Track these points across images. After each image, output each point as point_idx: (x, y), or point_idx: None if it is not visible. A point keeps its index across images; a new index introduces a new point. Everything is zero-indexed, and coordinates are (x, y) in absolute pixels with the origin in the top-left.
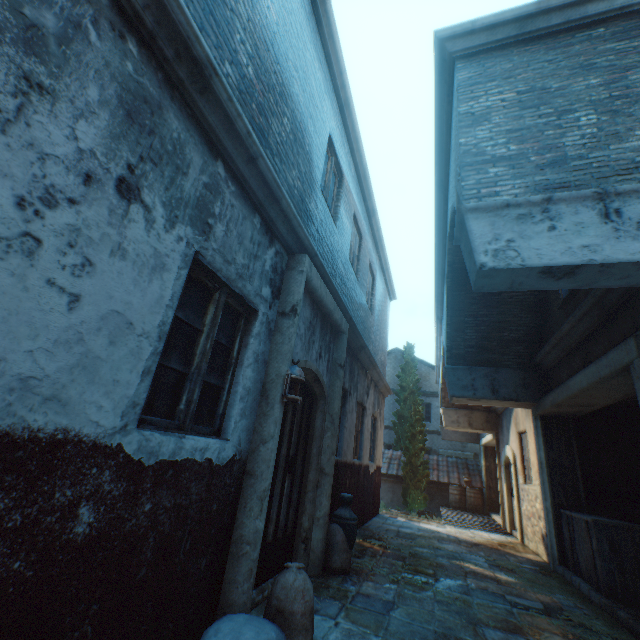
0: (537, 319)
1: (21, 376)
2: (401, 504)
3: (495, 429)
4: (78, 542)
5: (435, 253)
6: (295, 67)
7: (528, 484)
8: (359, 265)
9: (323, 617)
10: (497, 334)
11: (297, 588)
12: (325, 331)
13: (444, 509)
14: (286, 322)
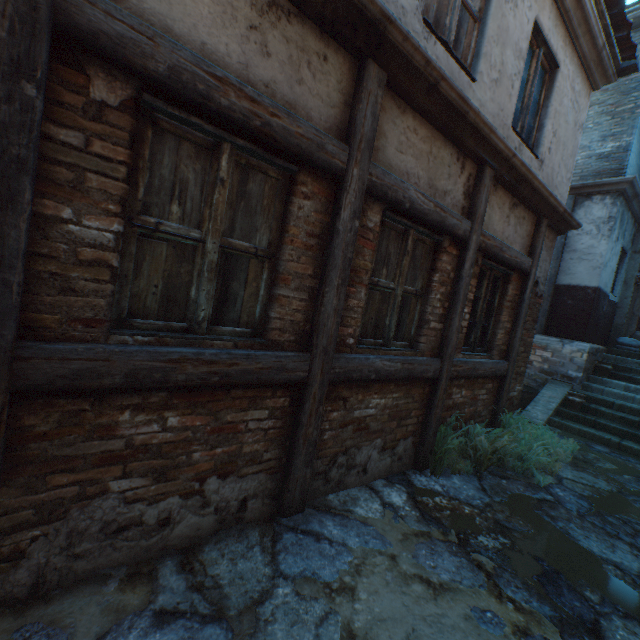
0: None
1: (605, 283)
2: None
3: None
4: (603, 312)
5: None
6: None
7: None
8: None
9: None
10: None
11: None
12: None
13: None
14: (636, 256)
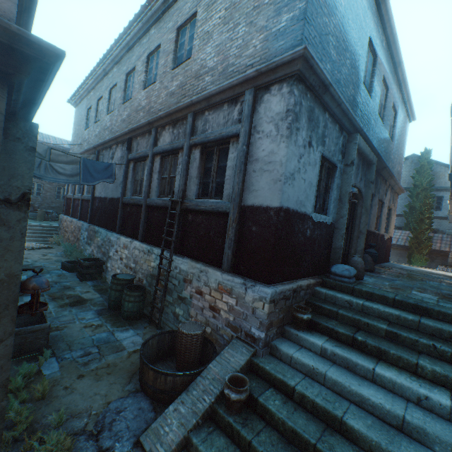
0: None
1: (300, 201)
2: (405, 263)
3: None
4: (307, 237)
5: None
6: (351, 19)
7: None
8: (384, 112)
9: (364, 277)
10: None
11: (358, 261)
12: (363, 166)
13: (441, 266)
14: (348, 169)
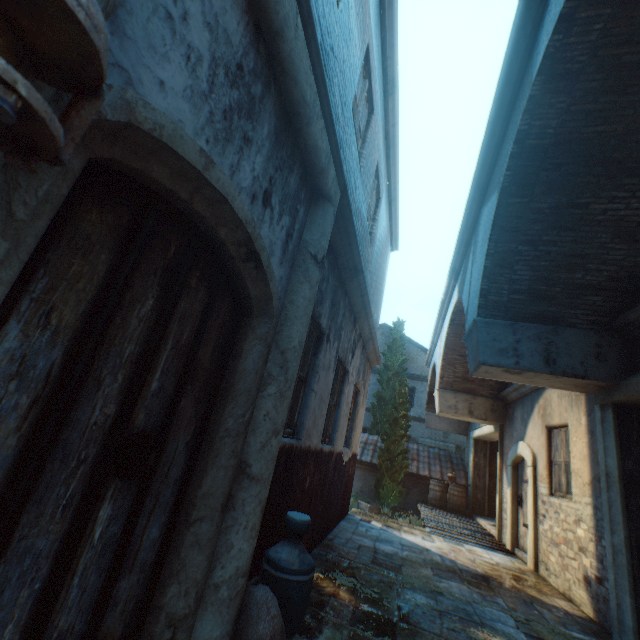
0: (636, 254)
1: None
2: (372, 495)
3: (501, 420)
4: None
5: (483, 144)
6: None
7: (559, 498)
8: (364, 149)
9: None
10: (564, 275)
11: None
12: (288, 159)
13: (423, 507)
14: None
